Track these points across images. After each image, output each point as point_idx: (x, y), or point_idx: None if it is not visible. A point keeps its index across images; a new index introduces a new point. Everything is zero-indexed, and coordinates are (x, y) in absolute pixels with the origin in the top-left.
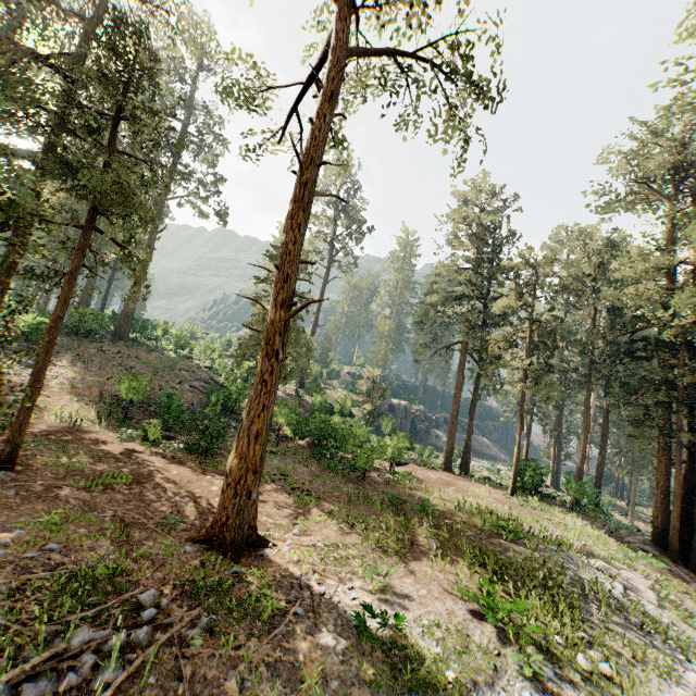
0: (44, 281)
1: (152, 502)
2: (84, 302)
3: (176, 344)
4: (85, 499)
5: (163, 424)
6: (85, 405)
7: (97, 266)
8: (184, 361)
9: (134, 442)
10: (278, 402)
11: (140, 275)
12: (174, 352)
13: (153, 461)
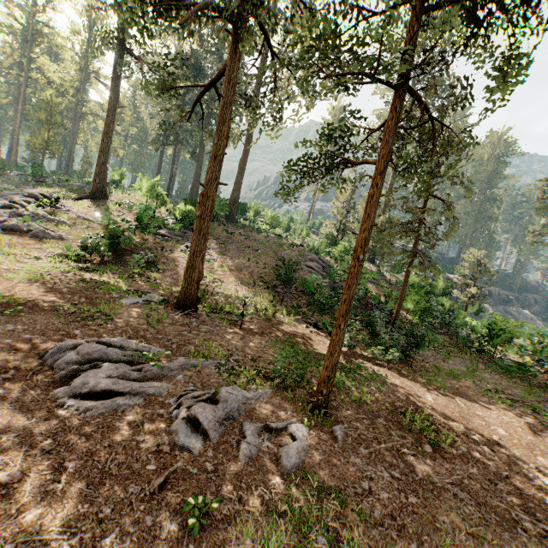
0: (322, 174)
1: (515, 483)
2: (194, 189)
3: (269, 224)
4: (457, 484)
5: (314, 309)
6: (247, 288)
7: (201, 158)
8: (282, 240)
9: (327, 338)
10: (411, 290)
11: (243, 163)
12: (266, 231)
13: (385, 374)
